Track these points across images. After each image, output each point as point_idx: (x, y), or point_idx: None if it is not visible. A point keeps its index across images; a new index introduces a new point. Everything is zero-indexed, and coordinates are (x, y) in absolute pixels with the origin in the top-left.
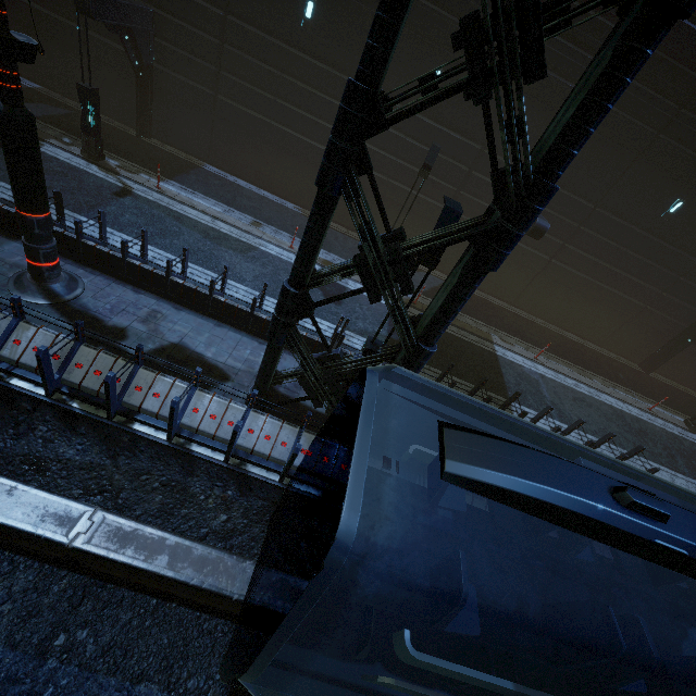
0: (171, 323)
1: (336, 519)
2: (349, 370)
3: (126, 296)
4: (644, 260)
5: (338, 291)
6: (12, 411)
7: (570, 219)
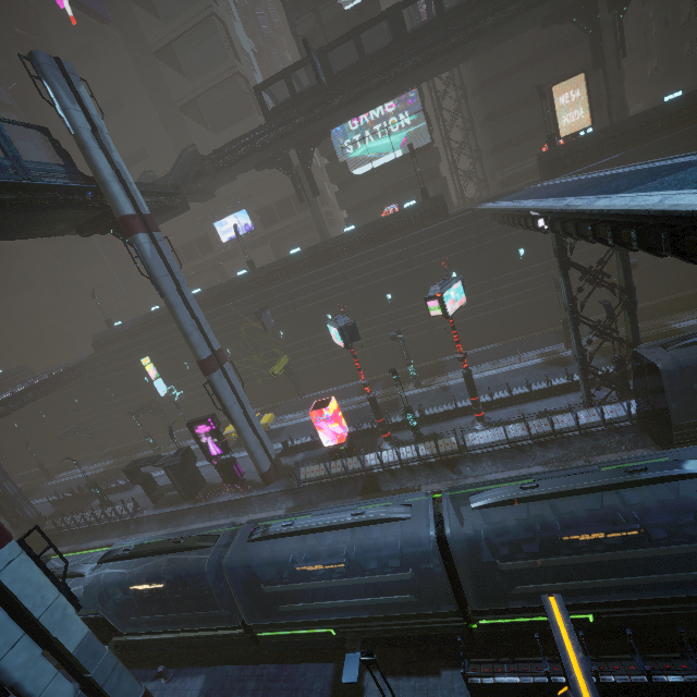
0: (528, 409)
1: (655, 366)
2: (616, 373)
3: (503, 412)
4: None
5: (563, 361)
6: (525, 453)
7: None
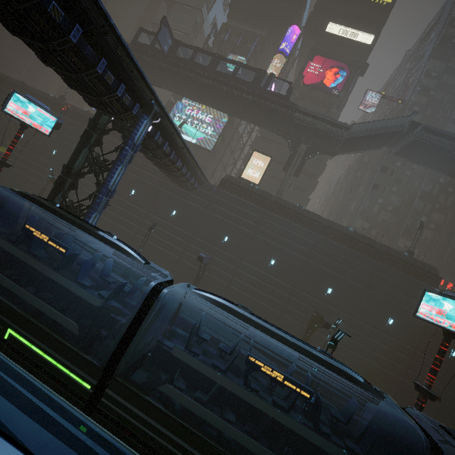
0: None
1: None
2: None
3: None
4: (269, 286)
5: None
6: None
7: (232, 265)
